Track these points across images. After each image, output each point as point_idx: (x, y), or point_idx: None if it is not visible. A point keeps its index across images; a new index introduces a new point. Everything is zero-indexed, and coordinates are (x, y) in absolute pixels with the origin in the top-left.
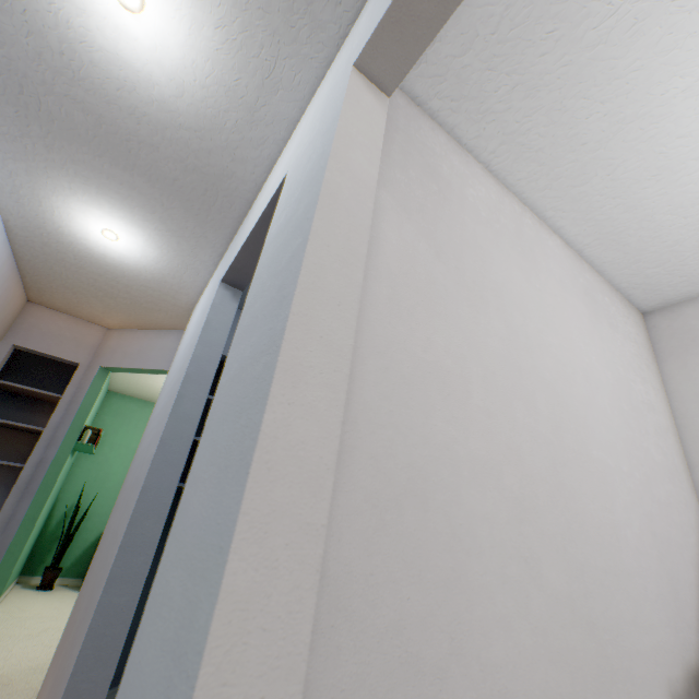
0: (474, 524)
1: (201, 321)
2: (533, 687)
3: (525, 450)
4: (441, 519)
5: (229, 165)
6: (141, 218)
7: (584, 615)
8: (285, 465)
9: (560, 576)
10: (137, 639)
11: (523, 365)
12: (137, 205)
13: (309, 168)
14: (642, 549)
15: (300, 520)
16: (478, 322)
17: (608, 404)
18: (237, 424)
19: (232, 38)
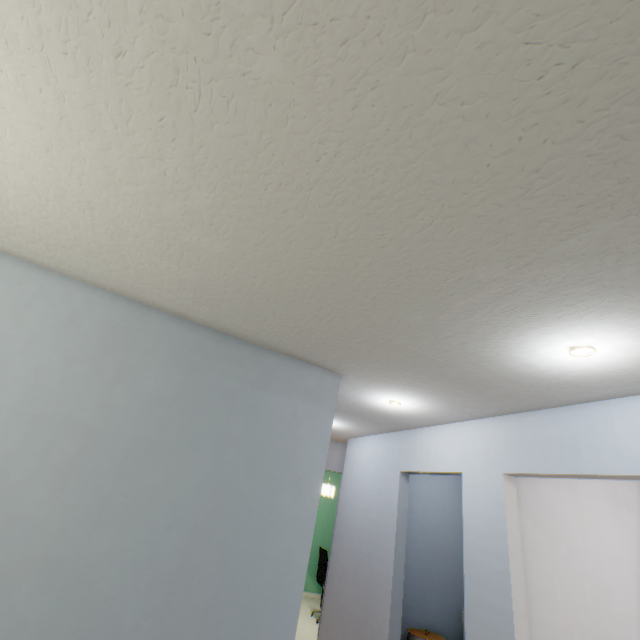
0: None
1: (388, 488)
2: None
3: (581, 617)
4: None
5: (408, 422)
6: (347, 422)
7: None
8: None
9: None
10: None
11: (576, 568)
12: (348, 420)
13: (489, 513)
14: None
15: None
16: (554, 553)
17: (626, 572)
18: (497, 635)
19: (432, 411)
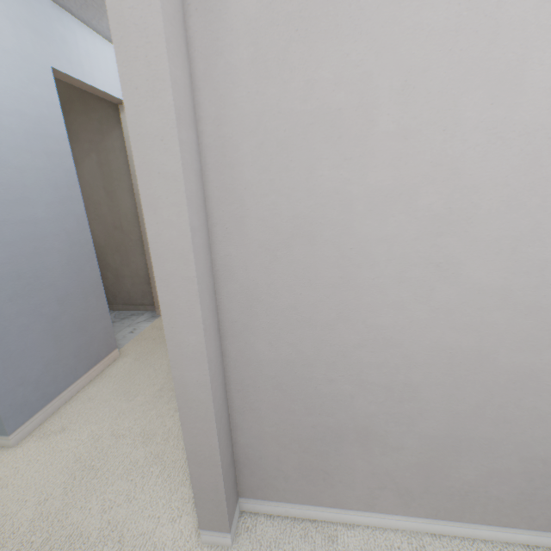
0: (368, 247)
1: None
2: (423, 340)
3: (471, 158)
4: (329, 248)
5: None
6: None
7: (526, 302)
8: (166, 254)
9: (494, 274)
10: None
11: (510, 16)
12: None
13: None
14: None
15: (182, 276)
16: None
17: None
18: None
19: None
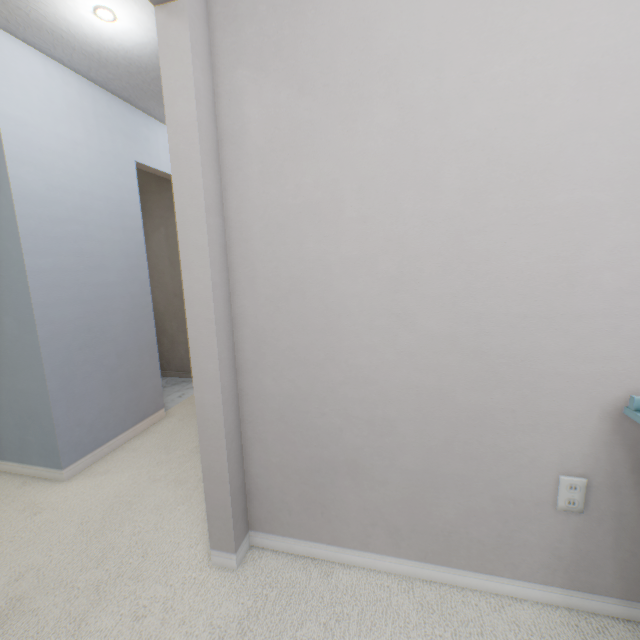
0: (345, 301)
1: None
2: (394, 378)
3: (412, 236)
4: (317, 301)
5: None
6: None
7: (471, 347)
8: (195, 301)
9: (442, 323)
10: None
11: (424, 144)
12: None
13: None
14: (639, 290)
15: (205, 318)
16: (355, 133)
17: None
18: None
19: None
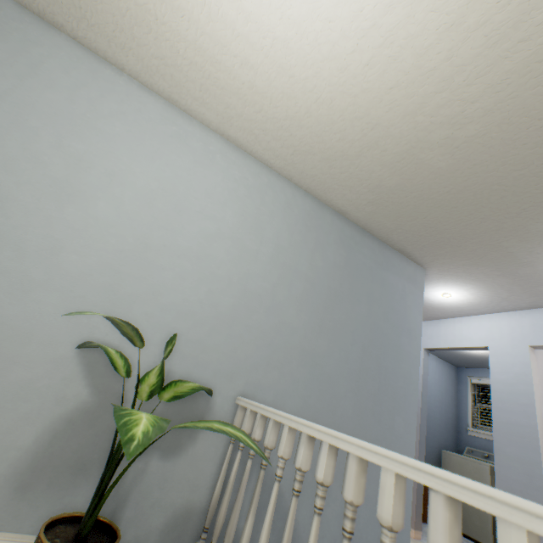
0: None
1: None
2: None
3: None
4: None
5: (438, 314)
6: None
7: None
8: (542, 451)
9: None
10: (496, 471)
11: None
12: None
13: (516, 370)
14: None
15: None
16: None
17: None
18: (522, 439)
19: (471, 304)
